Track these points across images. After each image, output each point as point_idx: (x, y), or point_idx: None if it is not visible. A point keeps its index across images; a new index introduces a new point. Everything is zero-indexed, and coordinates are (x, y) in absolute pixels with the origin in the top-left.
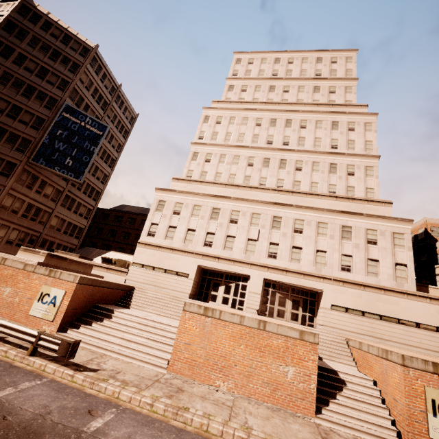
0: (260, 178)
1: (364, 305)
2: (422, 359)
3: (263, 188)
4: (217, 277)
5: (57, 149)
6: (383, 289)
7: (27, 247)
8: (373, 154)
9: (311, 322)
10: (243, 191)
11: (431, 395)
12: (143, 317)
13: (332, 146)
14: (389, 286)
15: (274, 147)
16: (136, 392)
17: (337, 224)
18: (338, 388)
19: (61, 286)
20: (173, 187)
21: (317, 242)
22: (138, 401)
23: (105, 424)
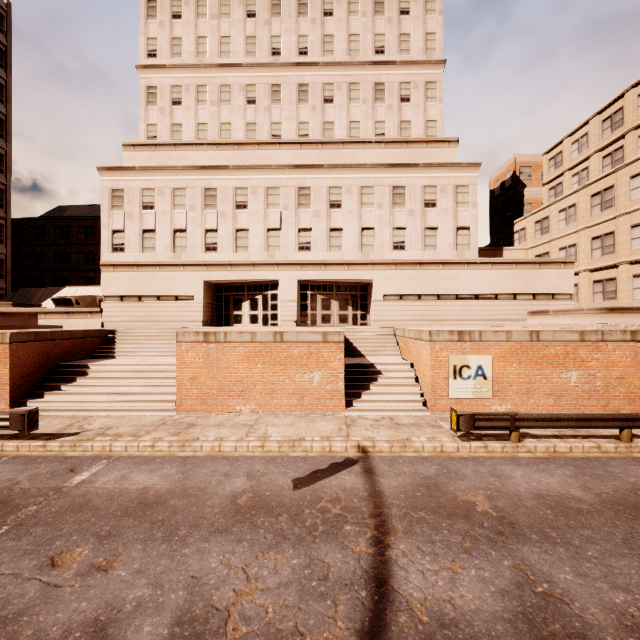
0: (272, 125)
1: (420, 287)
2: (449, 331)
3: (278, 142)
4: (236, 291)
5: None
6: (441, 264)
7: None
8: (437, 59)
9: (363, 320)
10: (248, 151)
11: (453, 362)
12: (133, 364)
13: (376, 49)
14: (449, 258)
15: (284, 62)
16: (132, 440)
17: (386, 186)
18: (373, 380)
19: None
20: (129, 162)
21: (362, 217)
22: (137, 447)
23: (93, 475)
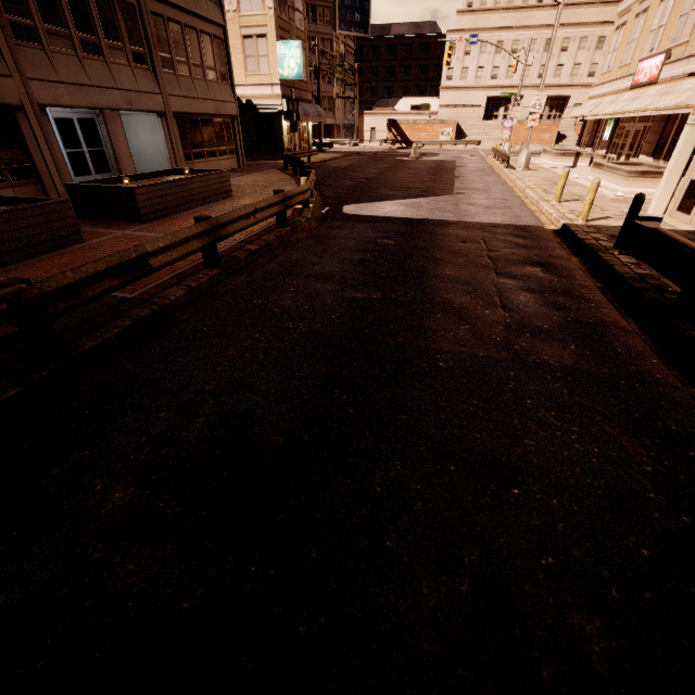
0: None
1: None
2: None
3: (542, 6)
4: (498, 102)
5: (347, 6)
6: None
7: (417, 113)
8: None
9: (559, 118)
10: (523, 13)
11: None
12: (481, 133)
13: None
14: None
15: None
16: None
17: (595, 36)
18: (563, 139)
19: (449, 127)
20: (458, 23)
21: (576, 57)
22: None
23: None
